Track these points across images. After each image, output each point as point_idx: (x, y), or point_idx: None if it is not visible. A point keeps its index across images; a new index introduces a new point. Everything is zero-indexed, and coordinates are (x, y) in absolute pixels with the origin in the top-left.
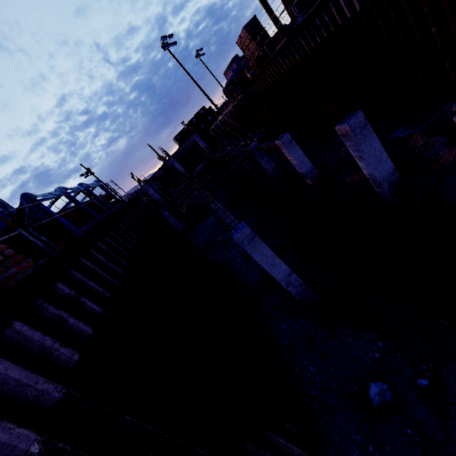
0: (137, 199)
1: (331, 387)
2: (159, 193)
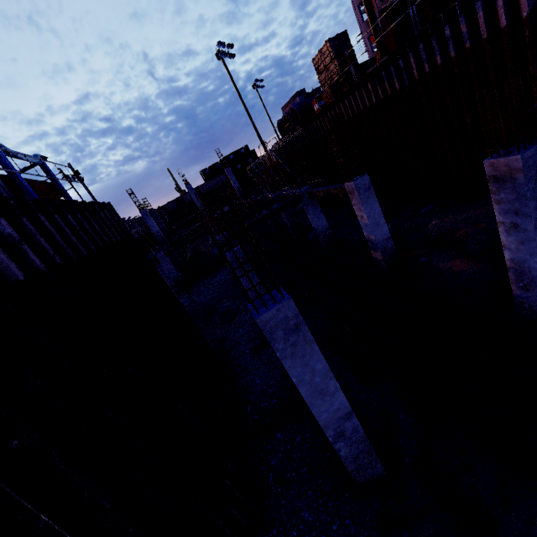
0: (102, 207)
1: None
2: (161, 226)
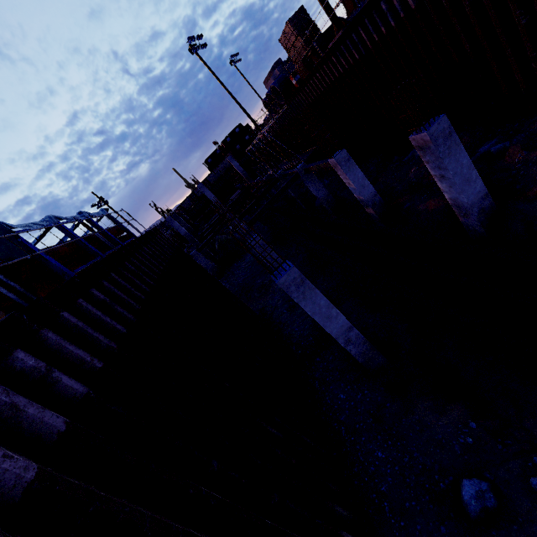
0: (154, 233)
1: (408, 483)
2: (186, 227)
